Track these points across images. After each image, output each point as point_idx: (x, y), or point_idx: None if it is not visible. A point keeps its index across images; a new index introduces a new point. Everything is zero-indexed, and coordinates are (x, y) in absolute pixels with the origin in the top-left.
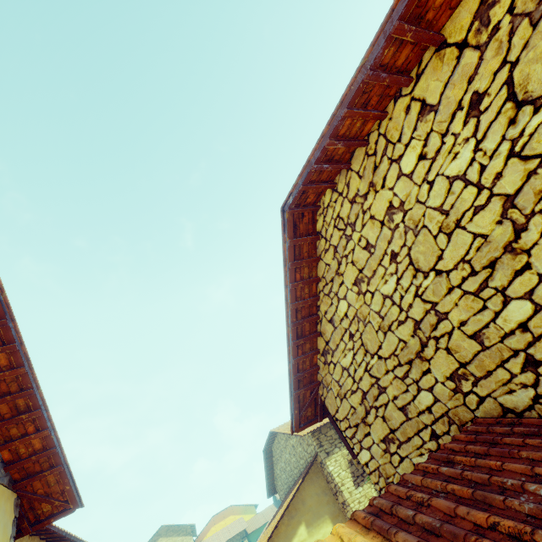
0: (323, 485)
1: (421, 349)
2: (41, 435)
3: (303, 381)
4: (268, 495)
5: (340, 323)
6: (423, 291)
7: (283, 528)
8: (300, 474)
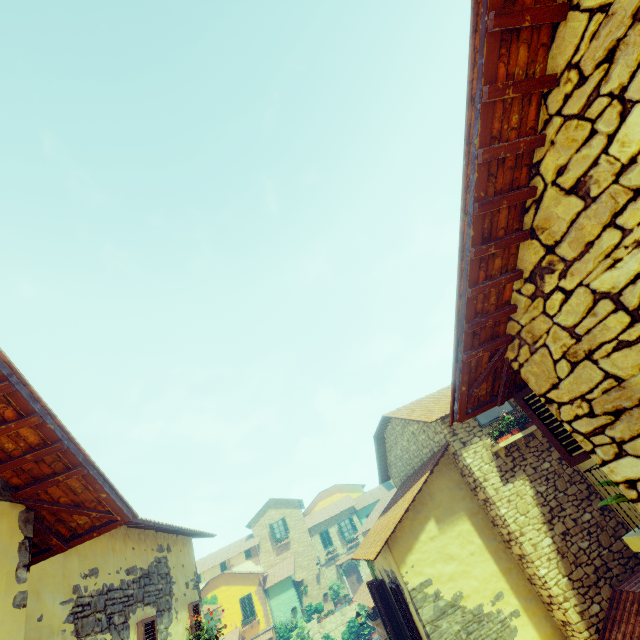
0: (457, 479)
1: None
2: (28, 424)
3: (480, 335)
4: (380, 481)
5: (613, 180)
6: None
7: (407, 522)
8: (422, 464)
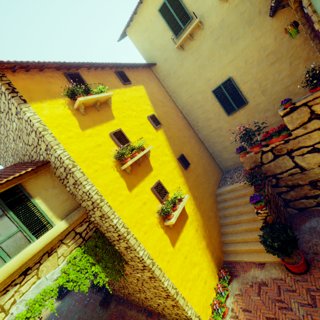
0: None
1: (6, 149)
2: None
3: None
4: None
5: None
6: (1, 137)
7: None
8: None
